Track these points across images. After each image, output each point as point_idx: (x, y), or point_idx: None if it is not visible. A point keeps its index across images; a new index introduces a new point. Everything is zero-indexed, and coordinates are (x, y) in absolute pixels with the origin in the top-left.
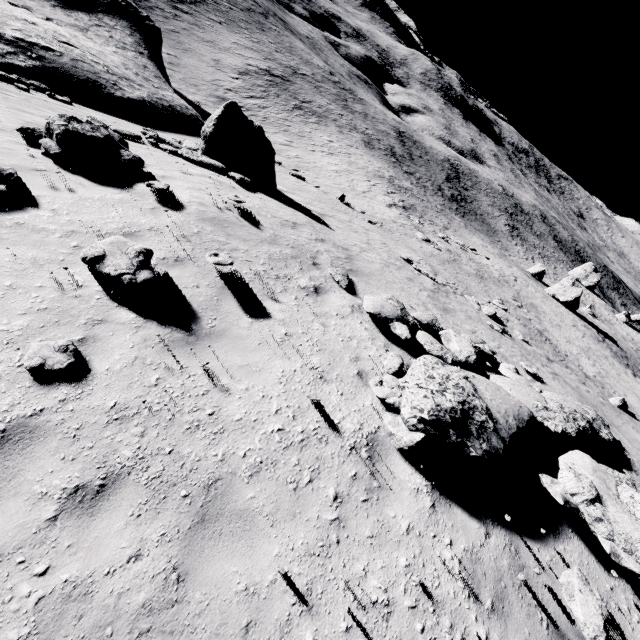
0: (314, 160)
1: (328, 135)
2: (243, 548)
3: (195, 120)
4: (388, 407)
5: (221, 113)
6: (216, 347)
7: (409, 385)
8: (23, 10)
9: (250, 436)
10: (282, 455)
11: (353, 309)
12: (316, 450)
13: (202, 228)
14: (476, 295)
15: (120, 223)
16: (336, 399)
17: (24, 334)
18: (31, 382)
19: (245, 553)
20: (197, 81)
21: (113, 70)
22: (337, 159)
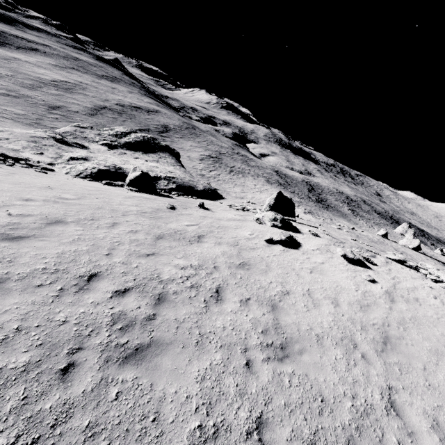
0: (259, 197)
1: (251, 182)
2: (441, 309)
3: (216, 191)
4: (435, 282)
5: (276, 196)
6: (382, 273)
7: (440, 274)
8: (140, 160)
9: (418, 290)
10: (428, 293)
11: (389, 260)
12: (433, 292)
13: (331, 241)
14: (386, 251)
15: (319, 244)
16: (422, 282)
17: (354, 274)
18: (371, 283)
19: (442, 310)
20: (188, 169)
21: (187, 178)
22: (265, 194)
